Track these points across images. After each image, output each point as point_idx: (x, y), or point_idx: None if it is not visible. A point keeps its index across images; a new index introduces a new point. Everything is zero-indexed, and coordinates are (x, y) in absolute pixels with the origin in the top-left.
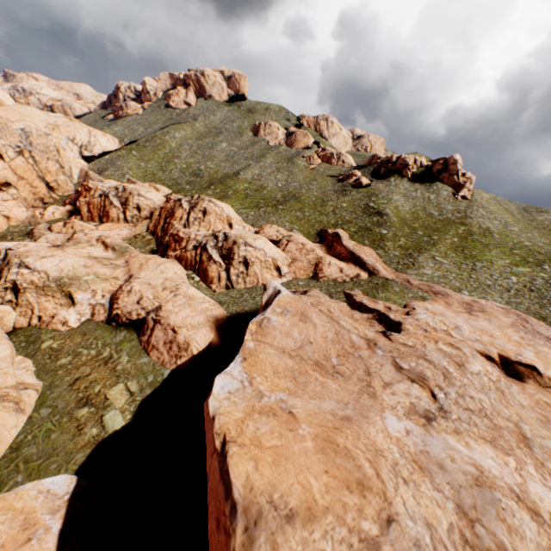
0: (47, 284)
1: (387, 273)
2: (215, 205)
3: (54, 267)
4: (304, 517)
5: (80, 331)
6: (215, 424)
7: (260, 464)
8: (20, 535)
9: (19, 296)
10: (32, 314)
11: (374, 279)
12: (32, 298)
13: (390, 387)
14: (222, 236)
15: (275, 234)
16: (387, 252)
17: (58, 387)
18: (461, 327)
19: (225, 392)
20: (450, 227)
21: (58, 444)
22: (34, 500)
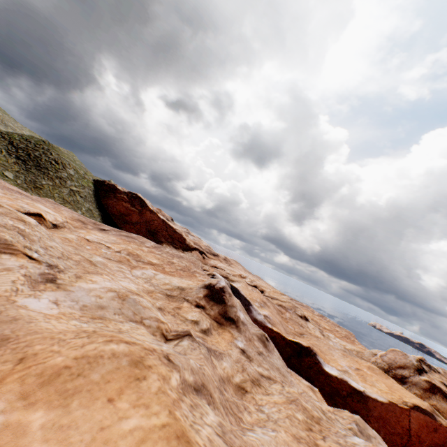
0: None
1: None
2: None
3: None
4: None
5: None
6: None
7: None
8: None
9: None
10: None
11: None
12: None
13: None
14: None
15: None
16: None
17: None
18: None
19: None
20: None
21: None
22: None
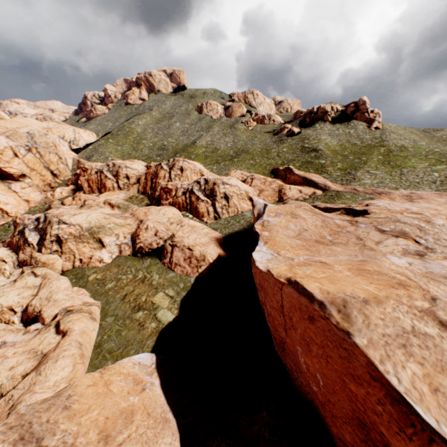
0: (82, 233)
1: (337, 187)
2: (188, 163)
3: (84, 220)
4: (374, 302)
5: (114, 264)
6: (273, 273)
7: (323, 283)
8: (136, 387)
9: (62, 246)
10: (74, 258)
11: (328, 193)
12: (72, 246)
13: (381, 244)
14: (203, 181)
15: (240, 176)
16: (330, 174)
17: (113, 303)
18: (411, 208)
19: (265, 259)
20: (373, 150)
21: (130, 338)
22: (133, 368)
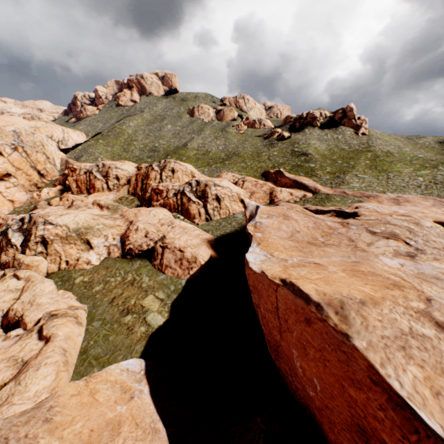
0: (69, 234)
1: (326, 190)
2: (180, 164)
3: (71, 221)
4: (371, 303)
5: (102, 266)
6: (267, 274)
7: (318, 285)
8: (123, 395)
9: (48, 247)
10: (60, 260)
11: (318, 195)
12: (58, 247)
13: (372, 245)
14: (194, 182)
15: (231, 178)
16: (320, 178)
17: (100, 306)
18: (398, 211)
19: (258, 261)
20: (360, 155)
21: (117, 343)
22: (121, 375)
